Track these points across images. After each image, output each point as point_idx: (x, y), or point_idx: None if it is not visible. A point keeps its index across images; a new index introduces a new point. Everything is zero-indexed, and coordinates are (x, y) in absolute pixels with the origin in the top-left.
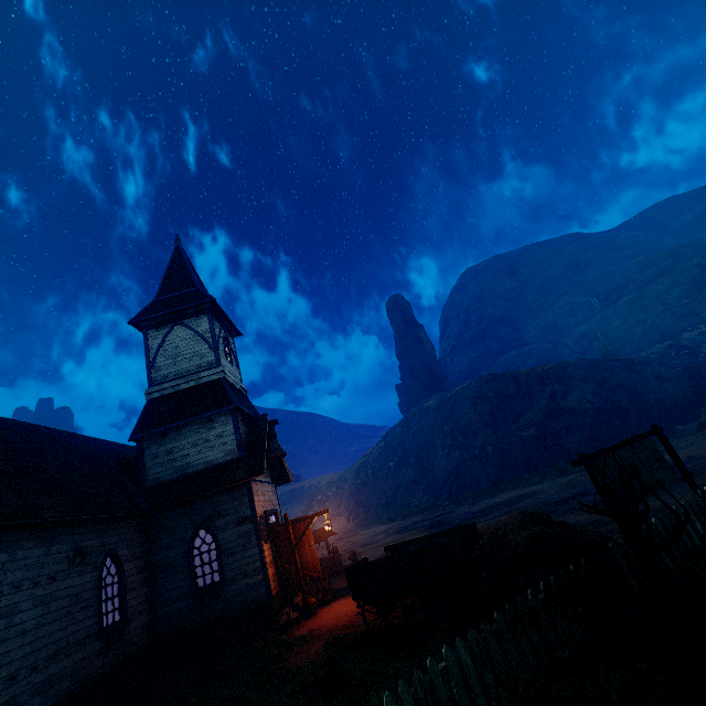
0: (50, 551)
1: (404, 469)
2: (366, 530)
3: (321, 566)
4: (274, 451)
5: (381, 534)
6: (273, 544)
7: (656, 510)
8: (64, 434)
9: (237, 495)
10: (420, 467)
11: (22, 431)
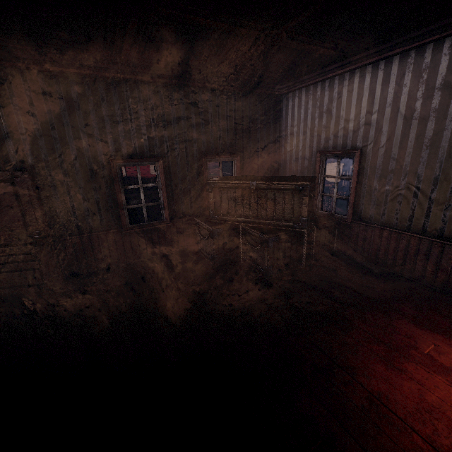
0: (331, 166)
1: None
2: None
3: None
4: None
5: None
6: None
7: None
8: None
9: None
10: None
11: None
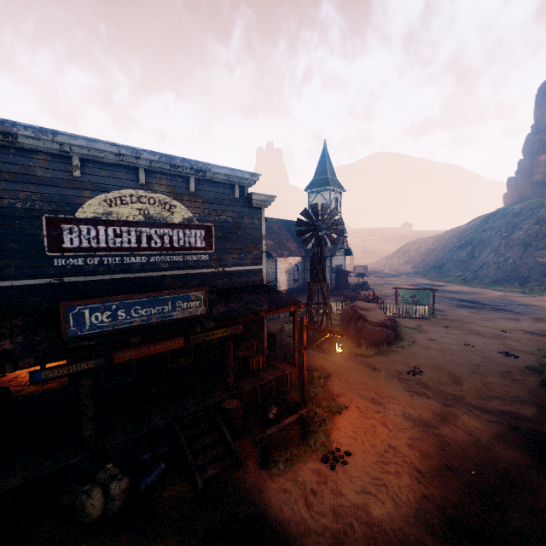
0: (285, 262)
1: (460, 251)
2: (410, 277)
3: (358, 285)
4: (343, 247)
5: (405, 282)
6: (336, 275)
7: (442, 311)
8: (285, 222)
9: (327, 259)
10: (471, 254)
11: (277, 224)
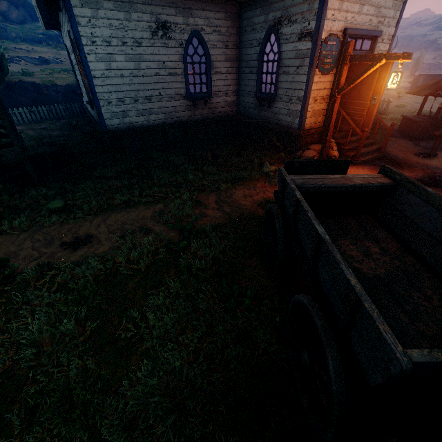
0: (130, 17)
1: None
2: None
3: (414, 123)
4: None
5: None
6: (335, 78)
7: None
8: None
9: None
10: None
11: None
